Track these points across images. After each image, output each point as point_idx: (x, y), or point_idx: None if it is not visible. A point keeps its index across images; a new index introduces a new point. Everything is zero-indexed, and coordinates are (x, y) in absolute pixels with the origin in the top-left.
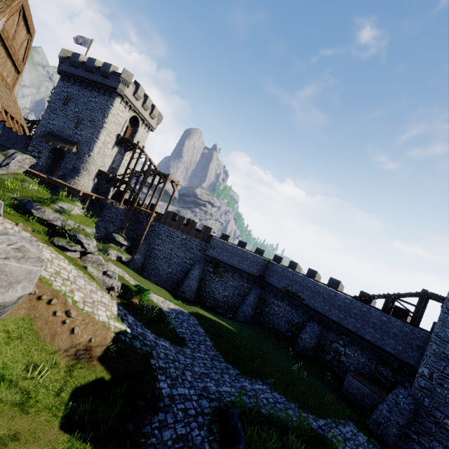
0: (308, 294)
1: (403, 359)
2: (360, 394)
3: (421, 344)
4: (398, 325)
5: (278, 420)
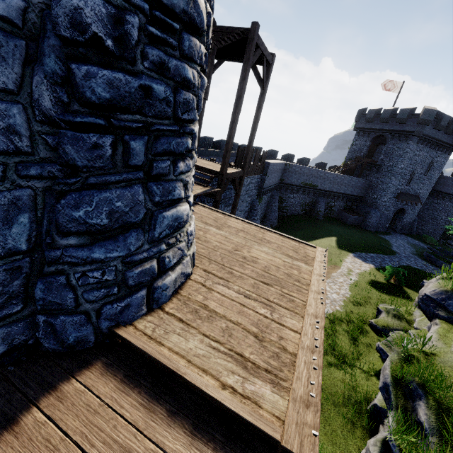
0: (321, 181)
1: (360, 195)
2: (355, 220)
3: (366, 186)
4: (361, 182)
5: (428, 254)
